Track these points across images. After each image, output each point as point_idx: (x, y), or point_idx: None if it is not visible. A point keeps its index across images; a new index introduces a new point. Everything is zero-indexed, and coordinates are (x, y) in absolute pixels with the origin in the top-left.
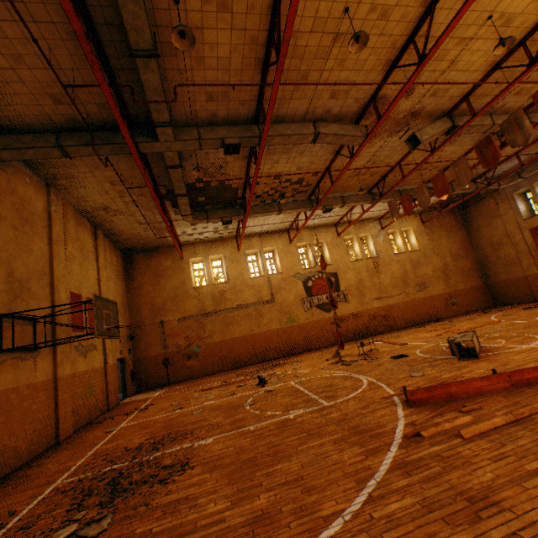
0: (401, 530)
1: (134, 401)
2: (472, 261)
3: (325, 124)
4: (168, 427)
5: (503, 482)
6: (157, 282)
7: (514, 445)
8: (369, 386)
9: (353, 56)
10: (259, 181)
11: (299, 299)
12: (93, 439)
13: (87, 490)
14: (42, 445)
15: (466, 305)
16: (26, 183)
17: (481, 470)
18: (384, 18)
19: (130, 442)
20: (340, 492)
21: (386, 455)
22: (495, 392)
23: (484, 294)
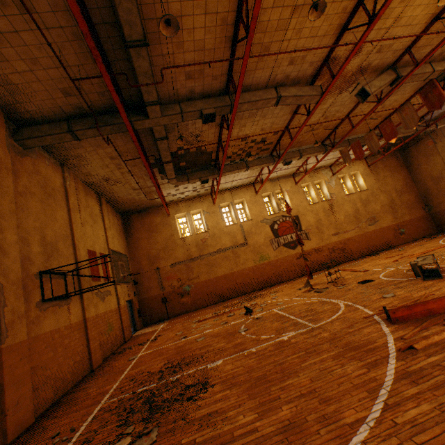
0: (429, 433)
1: (144, 333)
2: (415, 194)
3: (285, 88)
4: (180, 353)
5: None
6: (151, 236)
7: None
8: (347, 308)
9: (309, 25)
10: (229, 144)
11: (268, 240)
12: (120, 366)
13: (129, 408)
14: (81, 374)
15: (413, 233)
16: (46, 165)
17: None
18: None
19: (152, 367)
20: (356, 401)
21: (386, 367)
22: None
23: (428, 223)
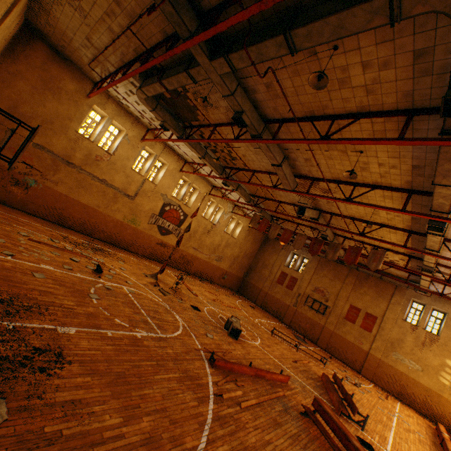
0: None
1: None
2: (249, 263)
3: (287, 164)
4: (10, 282)
5: (259, 445)
6: (42, 91)
7: (260, 421)
8: (185, 330)
9: (336, 162)
10: (217, 133)
11: (152, 212)
12: None
13: None
14: None
15: (228, 283)
16: None
17: (250, 434)
18: (362, 169)
19: None
20: (192, 430)
21: (209, 406)
22: (248, 376)
23: (239, 283)
